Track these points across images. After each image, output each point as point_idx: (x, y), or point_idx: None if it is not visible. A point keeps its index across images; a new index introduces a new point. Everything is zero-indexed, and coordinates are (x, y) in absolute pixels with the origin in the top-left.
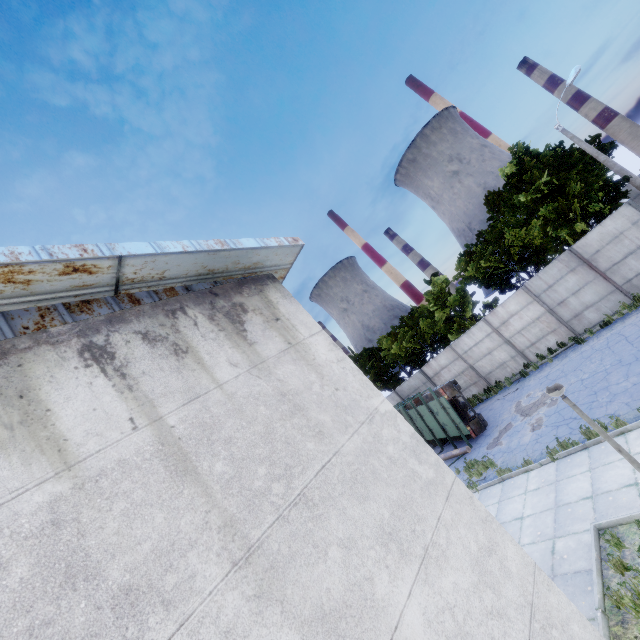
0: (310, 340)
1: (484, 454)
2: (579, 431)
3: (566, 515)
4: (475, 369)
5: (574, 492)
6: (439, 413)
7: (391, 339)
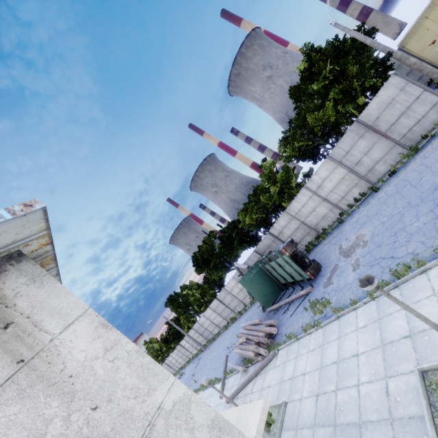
0: (62, 337)
1: (322, 293)
2: (389, 274)
3: (392, 354)
4: (306, 224)
5: (395, 330)
6: (285, 266)
7: (244, 214)
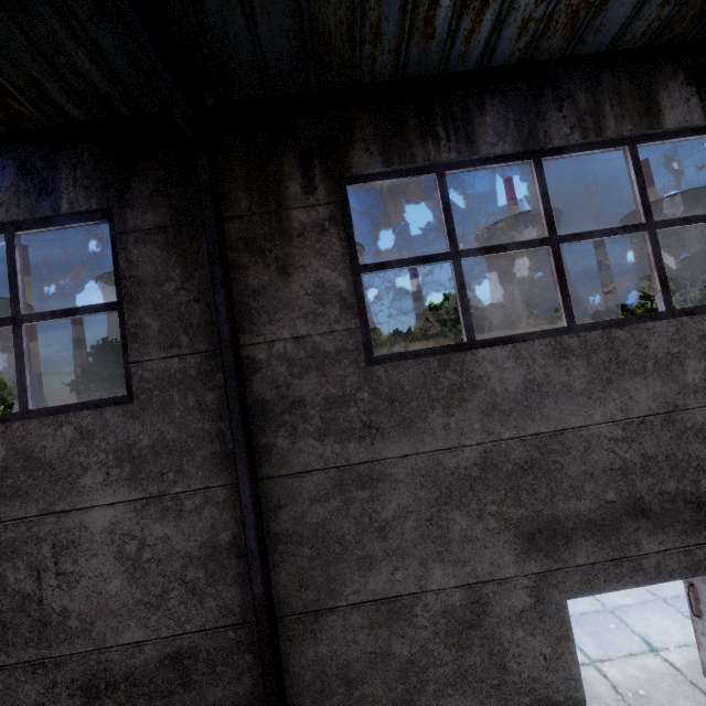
0: None
1: None
2: None
3: None
4: None
5: None
6: None
7: None
